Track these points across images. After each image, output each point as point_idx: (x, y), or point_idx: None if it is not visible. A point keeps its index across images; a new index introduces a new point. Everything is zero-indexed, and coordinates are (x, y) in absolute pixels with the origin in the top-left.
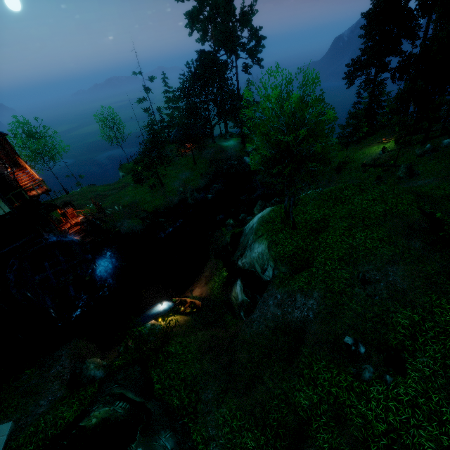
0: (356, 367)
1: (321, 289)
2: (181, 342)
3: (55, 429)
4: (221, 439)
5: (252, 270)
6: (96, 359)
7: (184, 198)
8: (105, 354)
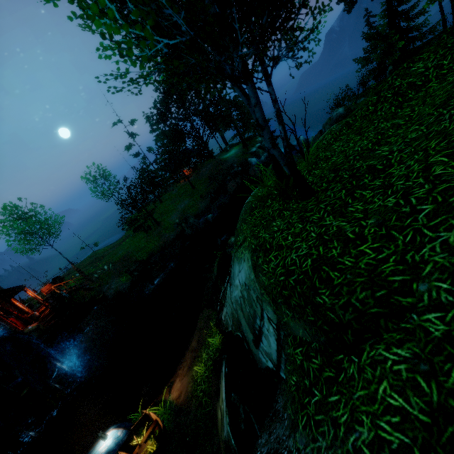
0: None
1: None
2: None
3: None
4: None
5: (237, 335)
6: None
7: (182, 230)
8: None
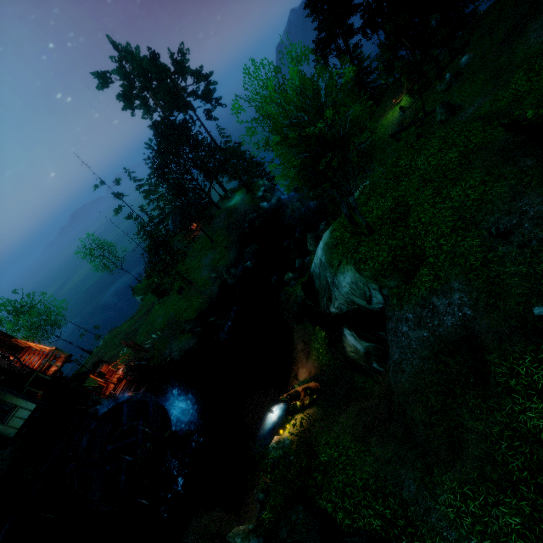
0: None
1: (457, 275)
2: (326, 442)
3: None
4: (471, 539)
5: (353, 308)
6: (238, 528)
7: (222, 282)
8: (240, 515)
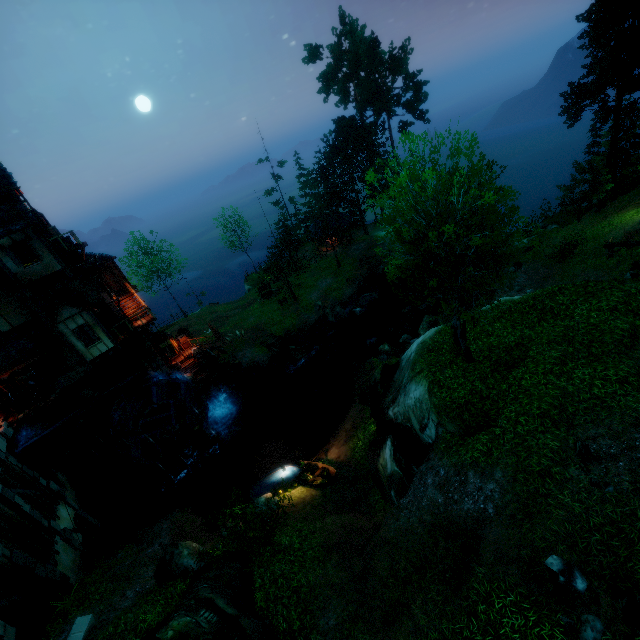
0: (570, 615)
1: (508, 465)
2: (300, 529)
3: (134, 635)
4: None
5: (406, 425)
6: (192, 543)
7: (323, 315)
8: (211, 533)
